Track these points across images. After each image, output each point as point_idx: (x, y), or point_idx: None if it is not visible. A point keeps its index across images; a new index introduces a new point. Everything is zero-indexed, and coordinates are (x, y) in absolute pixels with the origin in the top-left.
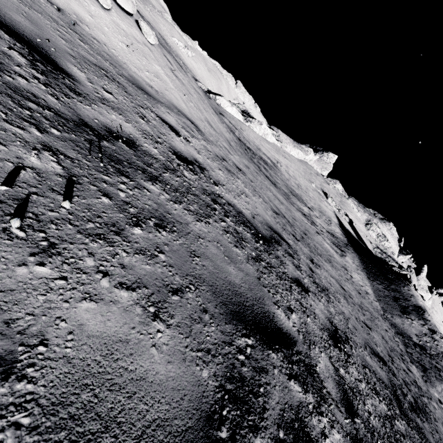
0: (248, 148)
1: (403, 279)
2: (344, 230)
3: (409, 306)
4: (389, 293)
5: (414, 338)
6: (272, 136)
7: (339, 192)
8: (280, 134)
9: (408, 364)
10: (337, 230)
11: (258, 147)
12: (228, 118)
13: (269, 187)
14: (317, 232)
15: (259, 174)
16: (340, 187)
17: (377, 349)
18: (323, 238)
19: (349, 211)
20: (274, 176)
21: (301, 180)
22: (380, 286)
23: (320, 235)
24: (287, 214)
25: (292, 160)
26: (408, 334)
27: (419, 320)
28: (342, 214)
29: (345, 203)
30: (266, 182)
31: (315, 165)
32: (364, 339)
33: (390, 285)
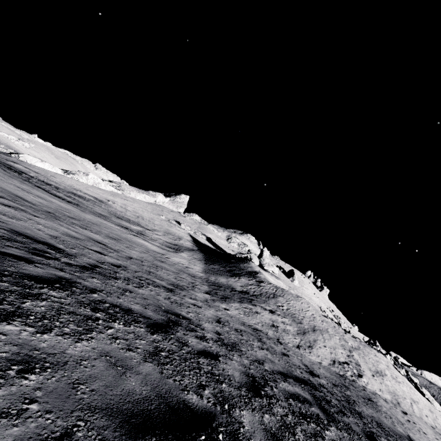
0: (46, 183)
1: (247, 260)
2: (198, 243)
3: (243, 272)
4: (225, 268)
5: (237, 288)
6: (108, 185)
7: (198, 221)
8: (123, 185)
9: (192, 290)
10: (187, 243)
11: (78, 189)
12: (28, 166)
13: (27, 189)
14: (133, 235)
15: (13, 180)
16: (197, 217)
17: (59, 246)
18: (145, 240)
19: (208, 233)
20: (89, 204)
21: (145, 213)
22: (216, 266)
23: (138, 237)
24: (43, 203)
25: (136, 202)
26: (231, 287)
27: (248, 278)
28: (198, 235)
29: (204, 228)
30: (27, 187)
31: (171, 206)
32: (15, 229)
33: (228, 264)
